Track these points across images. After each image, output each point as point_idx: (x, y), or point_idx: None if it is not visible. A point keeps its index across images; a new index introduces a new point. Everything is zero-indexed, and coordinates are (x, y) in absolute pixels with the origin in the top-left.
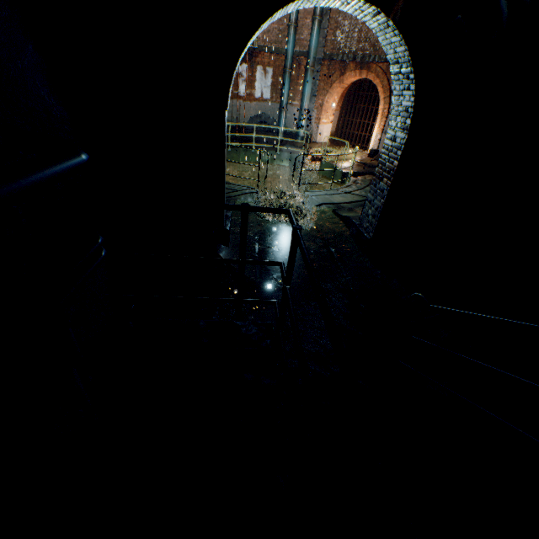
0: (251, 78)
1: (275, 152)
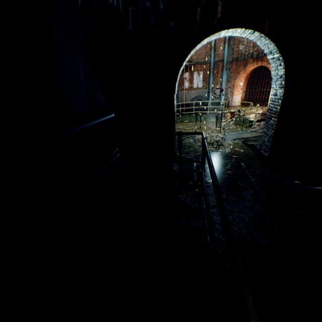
0: (191, 79)
1: (206, 114)
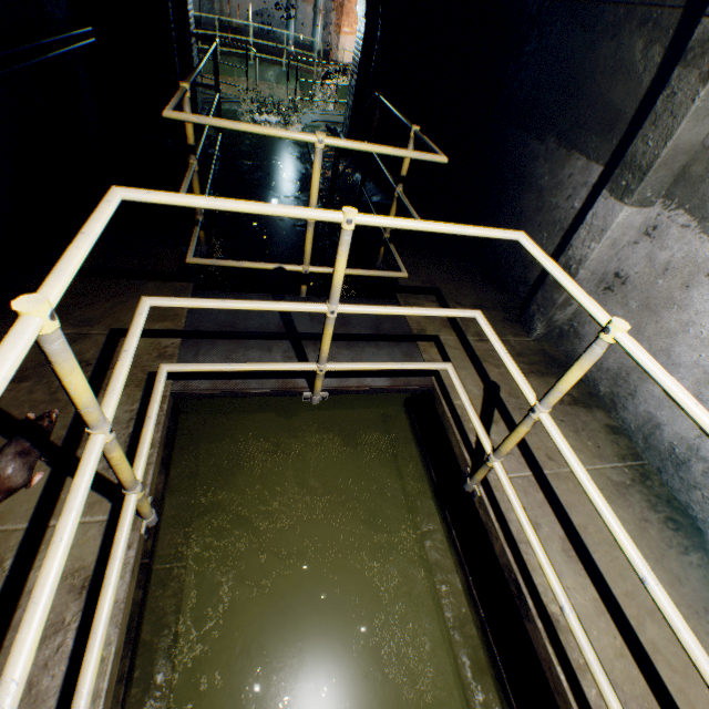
0: None
1: (281, 69)
